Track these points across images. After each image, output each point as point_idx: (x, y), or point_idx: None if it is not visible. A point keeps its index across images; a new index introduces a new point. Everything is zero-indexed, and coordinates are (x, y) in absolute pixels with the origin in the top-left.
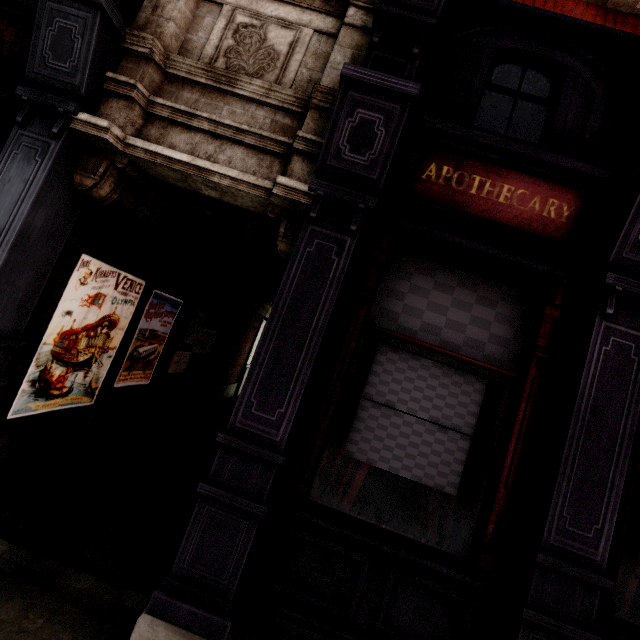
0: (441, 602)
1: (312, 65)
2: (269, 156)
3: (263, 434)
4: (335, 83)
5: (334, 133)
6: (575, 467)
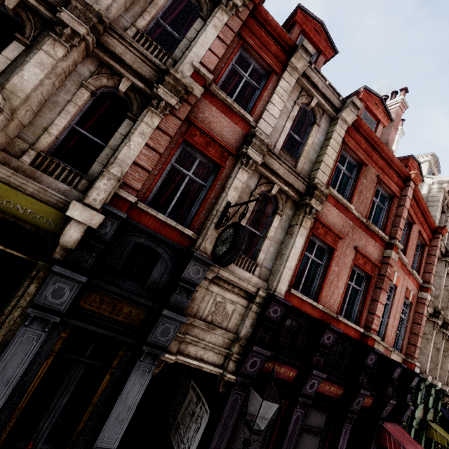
0: None
1: (238, 318)
2: (221, 354)
3: None
4: (245, 332)
5: (246, 363)
6: None
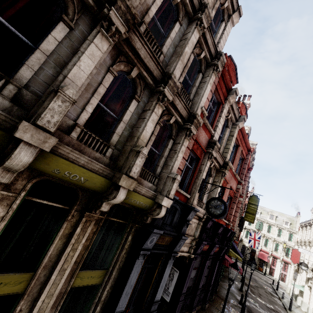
0: (190, 299)
1: (195, 229)
2: (188, 247)
3: (184, 292)
4: (197, 235)
5: (199, 249)
6: (202, 278)
